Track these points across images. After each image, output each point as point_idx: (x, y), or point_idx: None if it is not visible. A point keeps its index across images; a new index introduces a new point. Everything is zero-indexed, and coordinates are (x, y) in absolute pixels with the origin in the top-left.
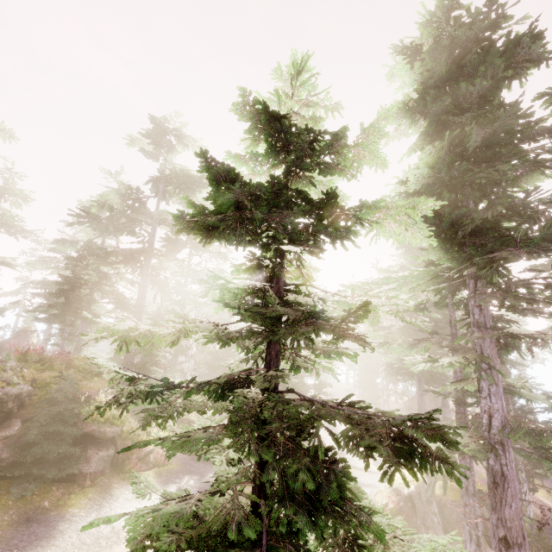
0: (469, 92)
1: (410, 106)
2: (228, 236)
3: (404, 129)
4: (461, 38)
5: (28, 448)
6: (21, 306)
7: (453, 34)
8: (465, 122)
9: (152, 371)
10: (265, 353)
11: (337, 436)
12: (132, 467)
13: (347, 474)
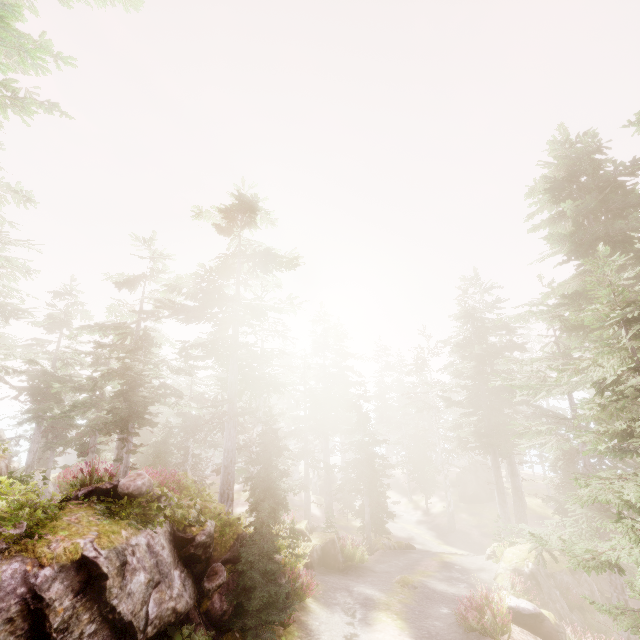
0: (620, 227)
1: (550, 223)
2: None
3: (559, 249)
4: (603, 178)
5: (248, 594)
6: None
7: (588, 170)
8: (620, 253)
9: (275, 481)
10: None
11: None
12: (302, 594)
13: None
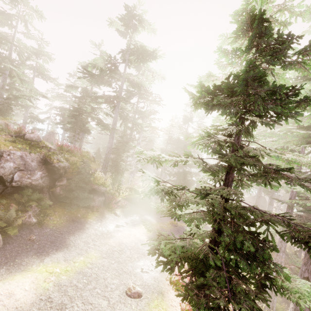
0: None
1: None
2: (224, 110)
3: None
4: None
5: (71, 191)
6: (49, 119)
7: None
8: None
9: (120, 163)
10: (222, 177)
11: (282, 234)
12: (112, 206)
13: (275, 249)
